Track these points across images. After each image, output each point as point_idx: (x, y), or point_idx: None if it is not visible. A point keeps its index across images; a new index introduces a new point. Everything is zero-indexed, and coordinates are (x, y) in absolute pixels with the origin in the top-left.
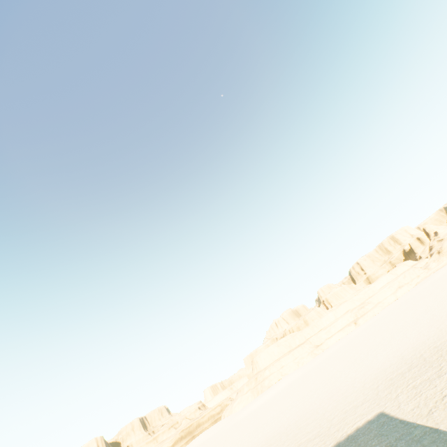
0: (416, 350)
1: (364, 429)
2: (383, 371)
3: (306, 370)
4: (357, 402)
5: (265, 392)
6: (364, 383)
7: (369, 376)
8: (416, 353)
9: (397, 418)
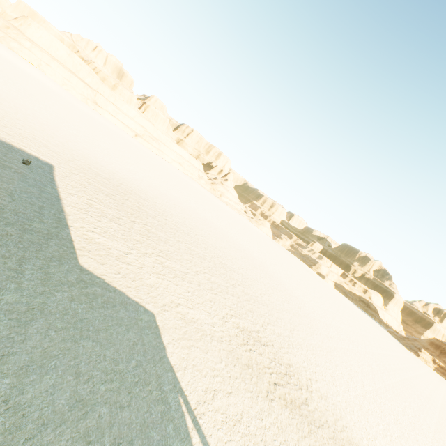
0: (125, 181)
1: (27, 155)
2: (95, 162)
3: (63, 95)
4: (52, 147)
5: (1, 44)
6: (76, 150)
7: (85, 153)
8: (122, 181)
9: (55, 177)
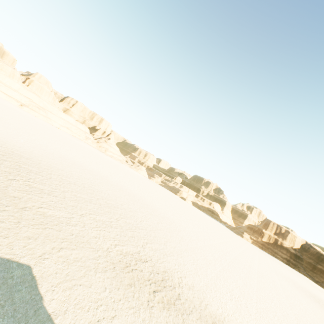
0: (5, 143)
1: None
2: None
3: None
4: None
5: None
6: None
7: None
8: (1, 143)
9: None
